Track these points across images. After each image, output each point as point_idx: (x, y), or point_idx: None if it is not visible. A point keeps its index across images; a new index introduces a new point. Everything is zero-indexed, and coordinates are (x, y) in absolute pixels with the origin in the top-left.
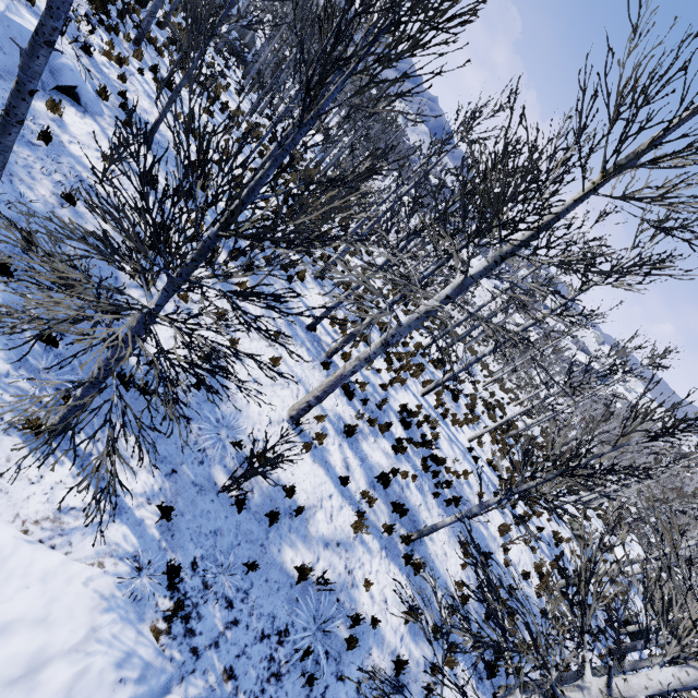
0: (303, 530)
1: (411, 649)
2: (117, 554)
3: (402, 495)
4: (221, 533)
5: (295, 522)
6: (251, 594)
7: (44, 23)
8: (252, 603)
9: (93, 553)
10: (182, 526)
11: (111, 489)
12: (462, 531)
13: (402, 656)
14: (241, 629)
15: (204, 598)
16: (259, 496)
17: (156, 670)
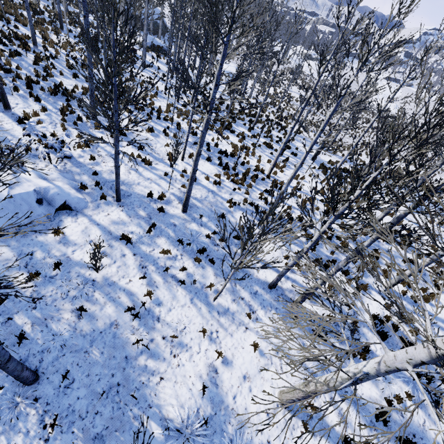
0: None
1: None
2: None
3: (404, 421)
4: None
5: None
6: None
7: None
8: None
9: None
10: None
11: None
12: None
13: None
14: None
15: None
16: None
17: None
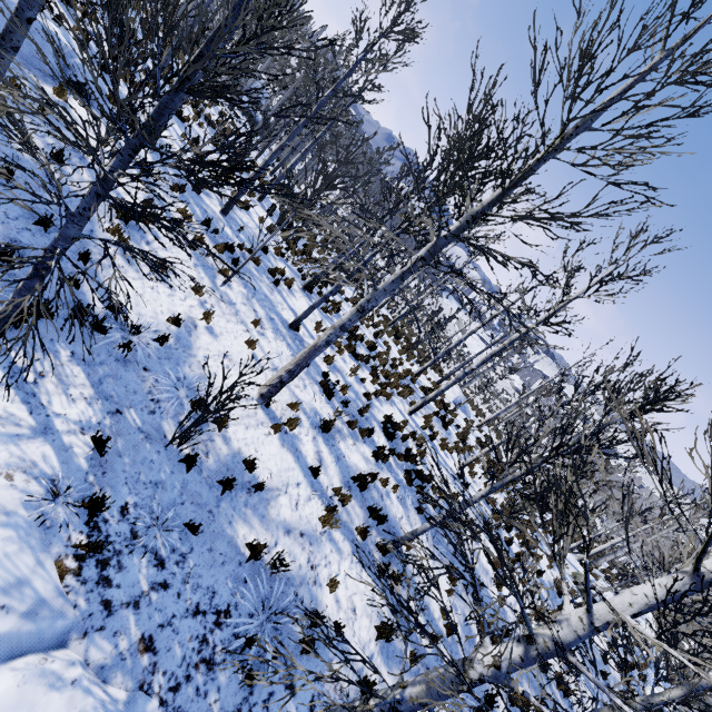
0: (262, 509)
1: (382, 674)
2: (32, 472)
3: (382, 503)
4: (164, 487)
5: (253, 499)
6: (189, 560)
7: None
8: (189, 570)
9: (2, 463)
10: (118, 467)
11: (41, 407)
12: (450, 556)
13: (370, 675)
14: (171, 596)
15: (130, 548)
16: (214, 462)
17: (52, 611)
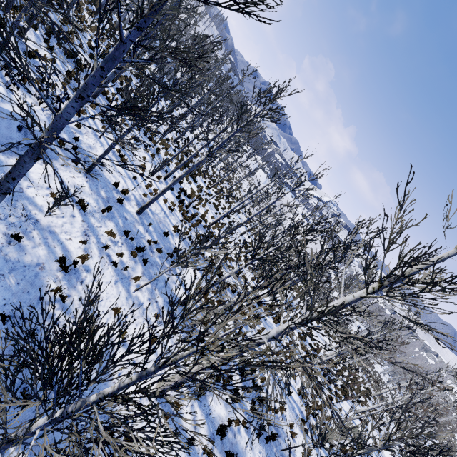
0: None
1: None
2: None
3: (234, 441)
4: None
5: None
6: None
7: (2, 184)
8: None
9: None
10: None
11: None
12: None
13: None
14: None
15: None
16: None
17: None
